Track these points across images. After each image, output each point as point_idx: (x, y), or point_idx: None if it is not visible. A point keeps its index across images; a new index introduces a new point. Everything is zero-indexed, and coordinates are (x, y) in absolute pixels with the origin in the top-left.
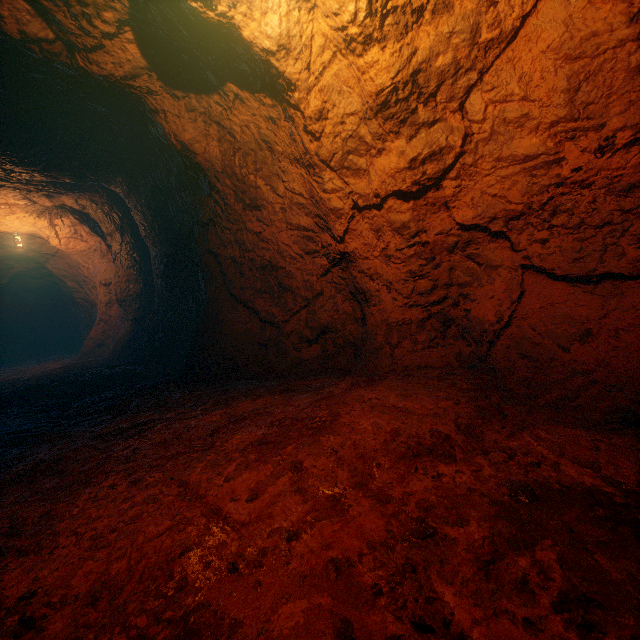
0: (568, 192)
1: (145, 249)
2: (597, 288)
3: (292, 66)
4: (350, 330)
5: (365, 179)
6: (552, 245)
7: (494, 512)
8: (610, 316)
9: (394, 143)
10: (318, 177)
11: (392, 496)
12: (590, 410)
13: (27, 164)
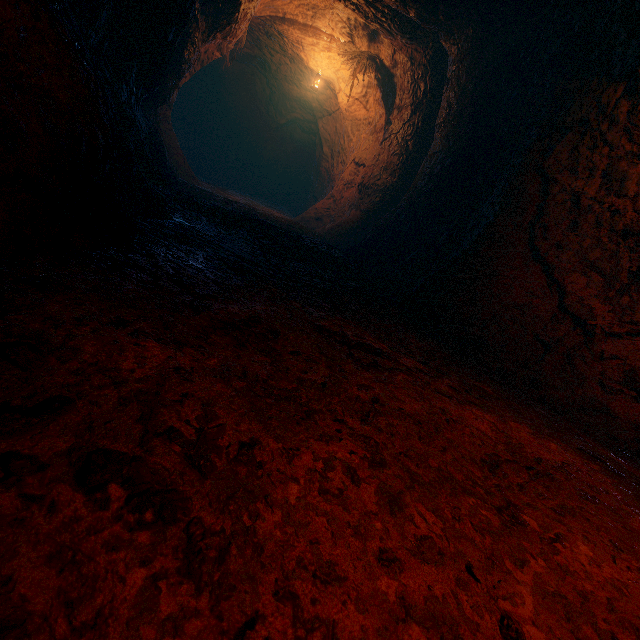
0: None
1: (425, 140)
2: None
3: None
4: None
5: None
6: None
7: None
8: None
9: None
10: None
11: None
12: None
13: None
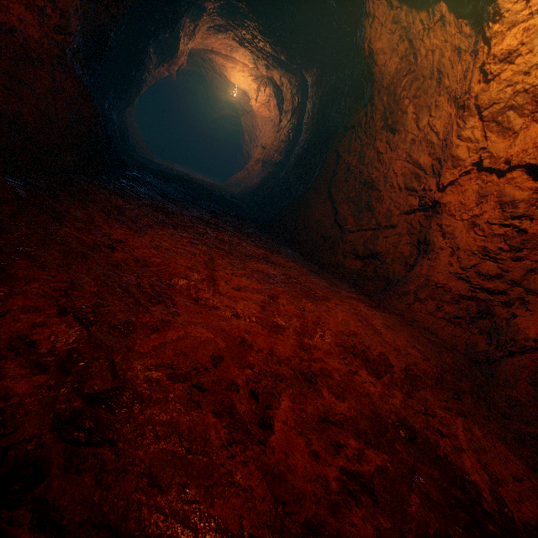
0: None
1: (300, 133)
2: None
3: None
4: (395, 268)
5: (508, 141)
6: None
7: (369, 416)
8: None
9: None
10: (462, 120)
11: (312, 353)
12: None
13: (266, 35)
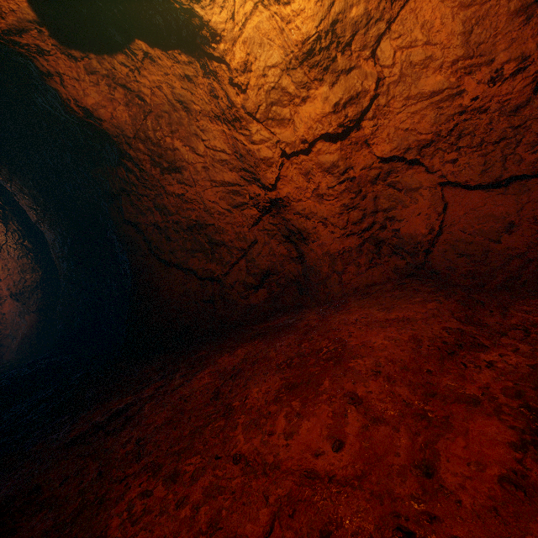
0: (469, 118)
1: (37, 235)
2: (508, 189)
3: (218, 15)
4: (289, 269)
5: (290, 128)
6: (461, 163)
7: None
8: (525, 208)
9: (318, 90)
10: (245, 130)
11: (471, 395)
12: (536, 282)
13: None
